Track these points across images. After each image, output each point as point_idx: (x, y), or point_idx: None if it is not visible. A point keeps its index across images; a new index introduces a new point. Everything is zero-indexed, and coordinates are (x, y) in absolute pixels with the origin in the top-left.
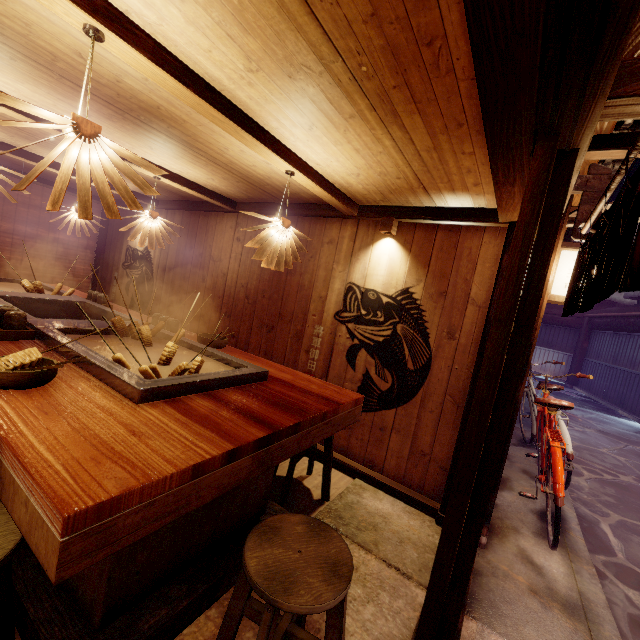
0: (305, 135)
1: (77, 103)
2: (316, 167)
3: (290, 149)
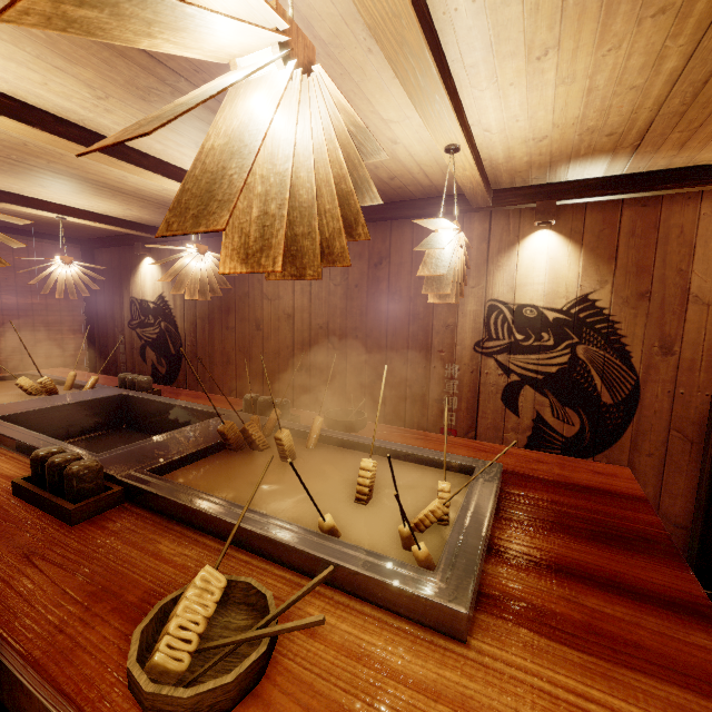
0: (516, 73)
1: (90, 71)
2: (477, 136)
3: (463, 107)
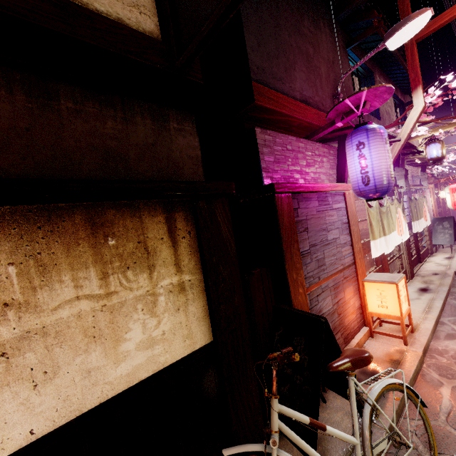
0: None
1: None
2: None
3: None
